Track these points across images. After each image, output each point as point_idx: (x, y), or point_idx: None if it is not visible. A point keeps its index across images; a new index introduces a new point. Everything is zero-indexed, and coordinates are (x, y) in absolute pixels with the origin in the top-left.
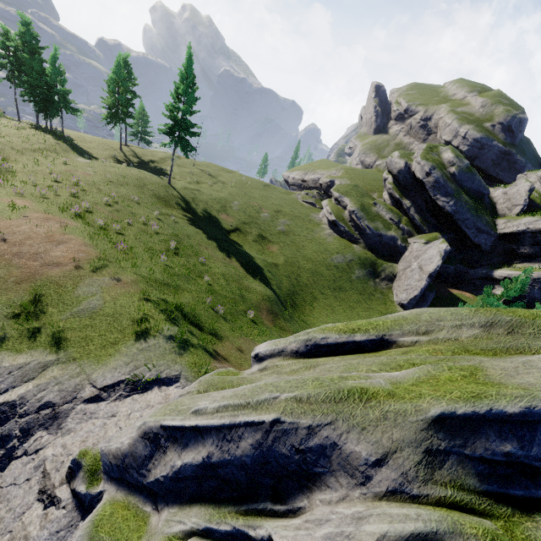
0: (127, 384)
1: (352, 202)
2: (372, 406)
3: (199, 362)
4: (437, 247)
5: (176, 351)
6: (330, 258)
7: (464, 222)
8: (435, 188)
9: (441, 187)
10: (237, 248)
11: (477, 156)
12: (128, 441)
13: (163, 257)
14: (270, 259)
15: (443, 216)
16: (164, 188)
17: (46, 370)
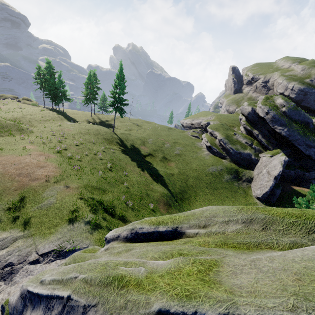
0: (55, 252)
1: (220, 134)
2: (121, 293)
3: (100, 238)
4: (278, 158)
5: (89, 231)
6: (207, 168)
7: (296, 141)
8: (273, 121)
9: (277, 120)
10: (149, 165)
11: (303, 100)
12: (16, 298)
13: (100, 172)
14: (169, 171)
15: (281, 139)
16: (110, 134)
17: (15, 242)
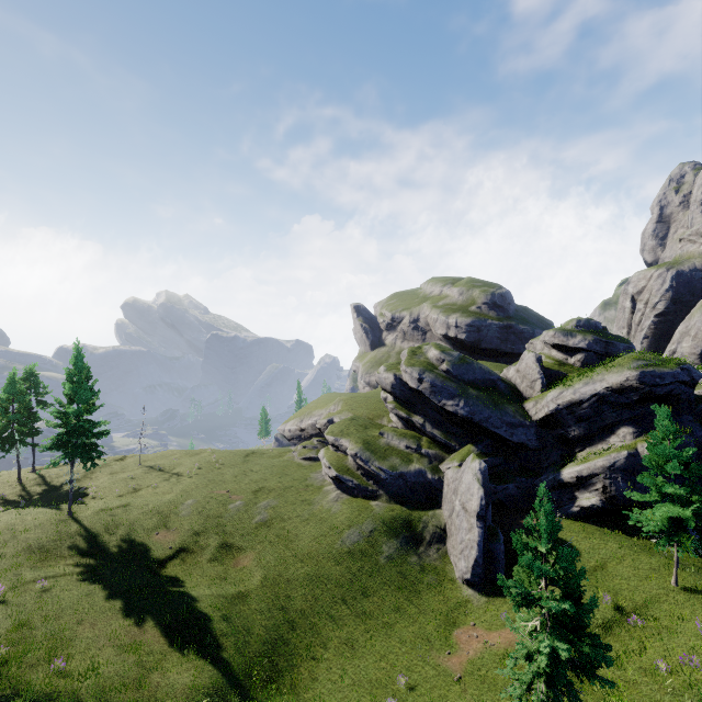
0: None
1: (352, 442)
2: None
3: None
4: (470, 468)
5: None
6: (339, 540)
7: (488, 422)
8: (435, 392)
9: (441, 389)
10: (168, 593)
11: (480, 339)
12: None
13: None
14: (233, 588)
15: (463, 422)
16: (54, 526)
17: None
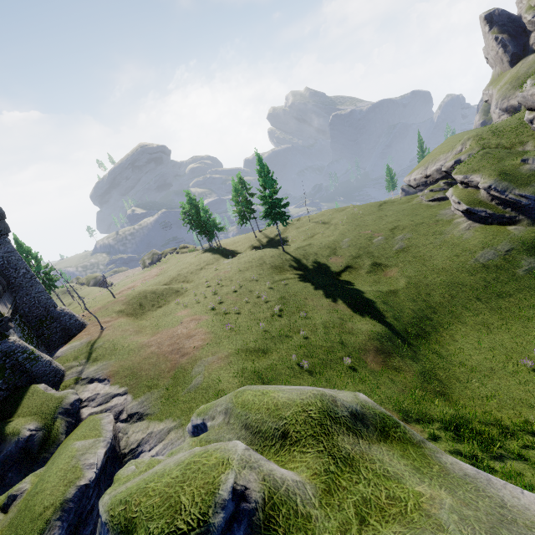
0: None
1: (485, 176)
2: None
3: None
4: None
5: None
6: (471, 259)
7: None
8: None
9: None
10: (346, 288)
11: None
12: None
13: (261, 325)
14: (386, 288)
15: None
16: (279, 257)
17: (169, 434)
